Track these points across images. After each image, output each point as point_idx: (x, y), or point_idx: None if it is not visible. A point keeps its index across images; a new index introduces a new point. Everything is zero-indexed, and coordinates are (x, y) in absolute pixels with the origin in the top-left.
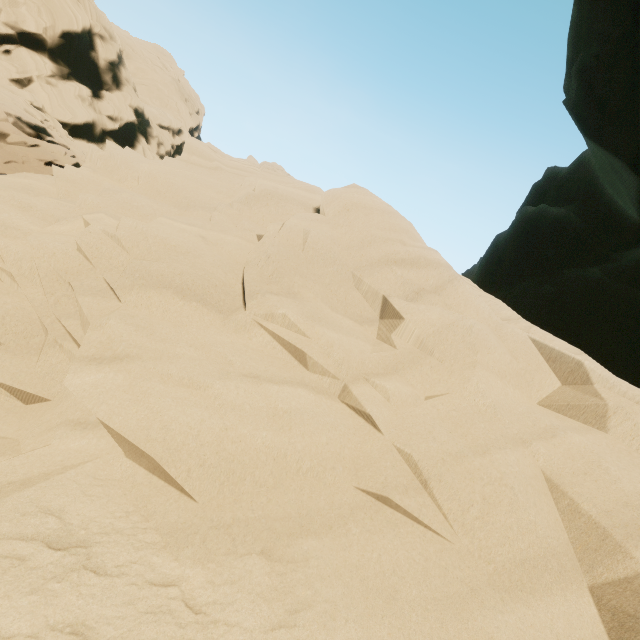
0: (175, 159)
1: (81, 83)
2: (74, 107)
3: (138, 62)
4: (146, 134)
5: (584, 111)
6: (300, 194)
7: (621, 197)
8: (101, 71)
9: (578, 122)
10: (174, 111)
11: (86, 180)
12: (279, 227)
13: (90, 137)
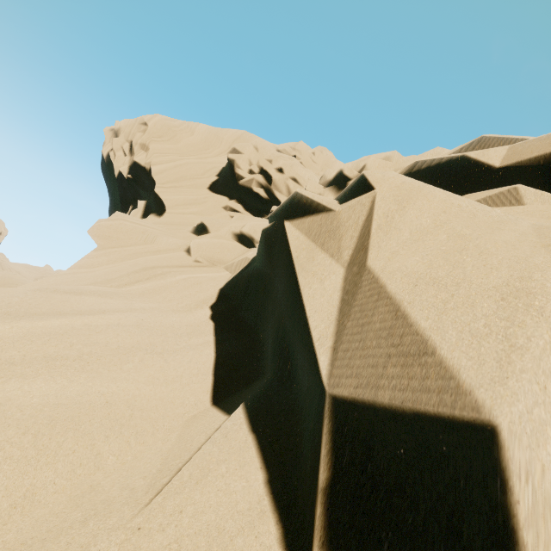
0: None
1: None
2: None
3: None
4: None
5: None
6: None
7: None
8: None
9: None
10: None
11: None
12: None
13: None
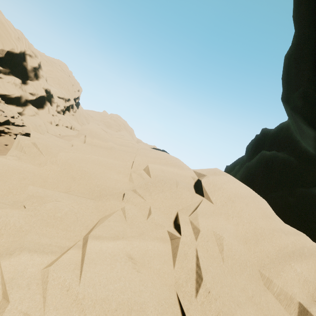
0: (83, 143)
1: (16, 77)
2: (10, 89)
3: (48, 67)
4: (50, 101)
5: (309, 114)
6: (177, 173)
7: (315, 150)
8: (28, 71)
9: (305, 119)
10: (66, 90)
11: (11, 170)
12: (191, 228)
13: (18, 103)
